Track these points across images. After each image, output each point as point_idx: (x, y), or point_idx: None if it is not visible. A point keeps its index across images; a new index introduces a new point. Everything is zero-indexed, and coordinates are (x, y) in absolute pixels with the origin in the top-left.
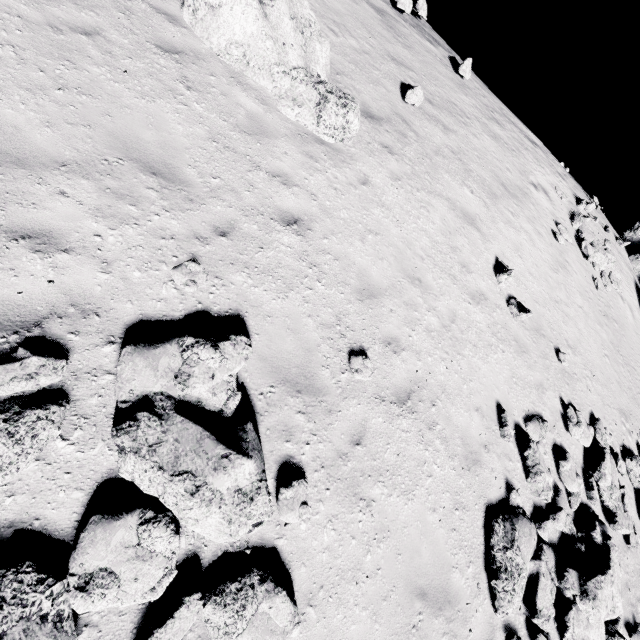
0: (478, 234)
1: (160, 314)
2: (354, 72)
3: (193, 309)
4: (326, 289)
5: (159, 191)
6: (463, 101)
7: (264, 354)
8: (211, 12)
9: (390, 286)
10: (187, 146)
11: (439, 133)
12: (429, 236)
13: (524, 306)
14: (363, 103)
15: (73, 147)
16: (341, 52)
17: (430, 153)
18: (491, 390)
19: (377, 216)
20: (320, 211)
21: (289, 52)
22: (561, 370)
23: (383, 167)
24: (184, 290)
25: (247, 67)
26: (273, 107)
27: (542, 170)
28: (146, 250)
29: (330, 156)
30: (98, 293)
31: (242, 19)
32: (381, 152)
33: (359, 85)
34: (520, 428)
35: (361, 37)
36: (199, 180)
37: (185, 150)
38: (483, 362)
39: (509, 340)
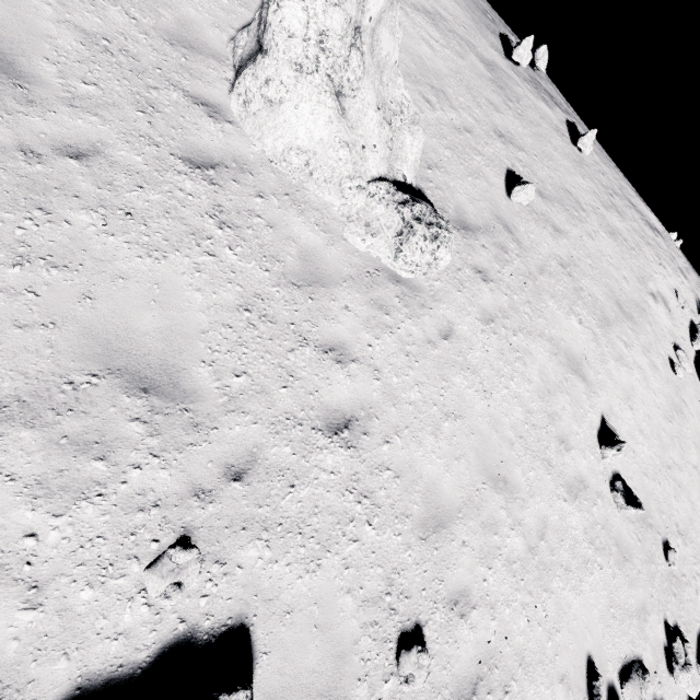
0: (583, 385)
1: (113, 664)
2: (450, 161)
3: (170, 636)
4: (378, 534)
5: (148, 421)
6: (579, 186)
7: (272, 688)
8: (268, 107)
9: (465, 501)
10: (204, 327)
11: (547, 238)
12: (523, 404)
13: (630, 485)
14: (457, 208)
15: (18, 370)
16: (436, 133)
17: (534, 271)
18: (582, 638)
19: (459, 387)
20: (383, 396)
21: (369, 157)
22: (668, 575)
23: (473, 304)
24: (161, 603)
25: (309, 178)
26: (337, 234)
27: (663, 271)
28: (109, 541)
29: (406, 300)
30: (11, 655)
31: (310, 120)
32: (473, 281)
33: (454, 180)
34: (614, 691)
35: (464, 107)
36: (214, 385)
37: (200, 335)
38: (575, 594)
39: (609, 546)
